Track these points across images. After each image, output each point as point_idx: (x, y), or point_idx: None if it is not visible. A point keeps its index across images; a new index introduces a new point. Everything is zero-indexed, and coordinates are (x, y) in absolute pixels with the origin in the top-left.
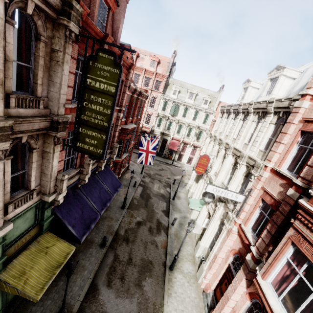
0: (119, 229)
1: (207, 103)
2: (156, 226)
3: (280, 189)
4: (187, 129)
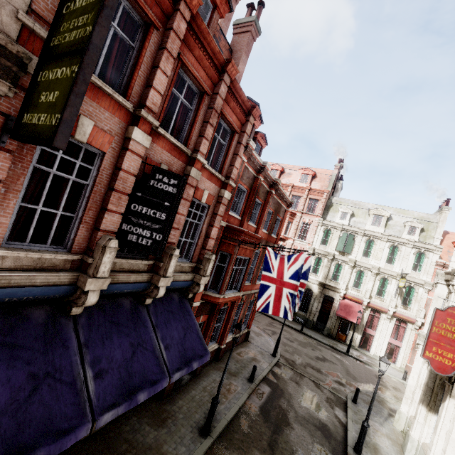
0: None
1: (414, 232)
2: None
3: None
4: (376, 281)
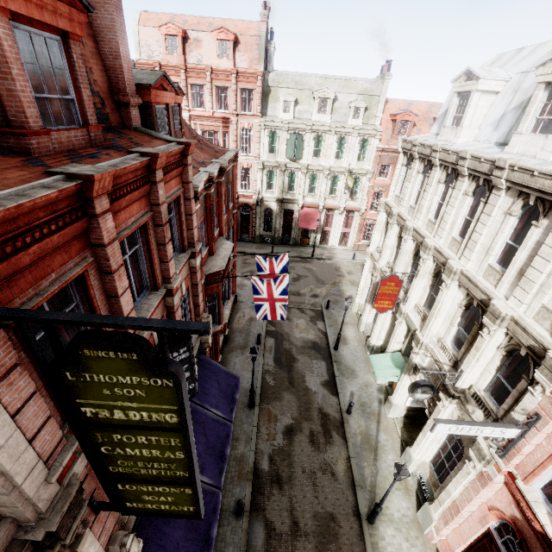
0: (257, 458)
1: (359, 115)
2: (321, 427)
3: None
4: (328, 181)
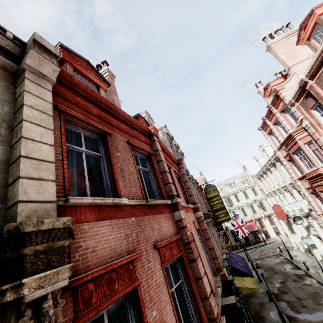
0: (271, 291)
1: (245, 183)
2: (296, 277)
3: (307, 182)
4: (249, 208)
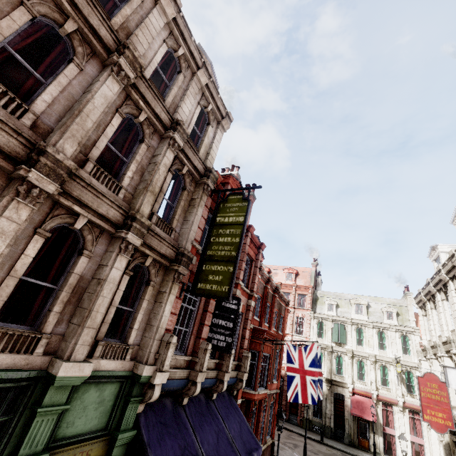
0: None
1: (392, 317)
2: None
3: None
4: (377, 369)
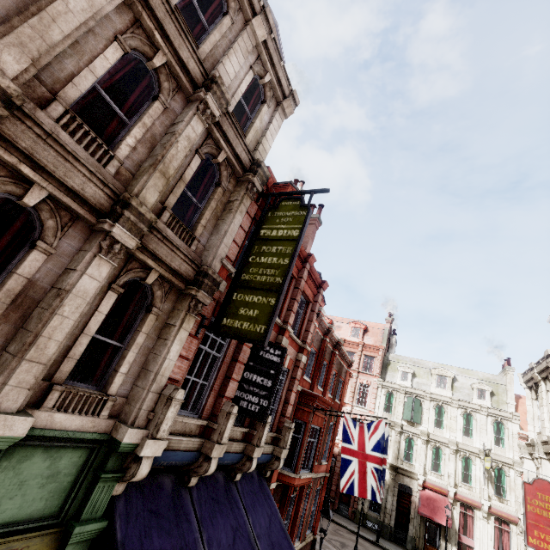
0: None
1: (485, 396)
2: None
3: None
4: (457, 460)
